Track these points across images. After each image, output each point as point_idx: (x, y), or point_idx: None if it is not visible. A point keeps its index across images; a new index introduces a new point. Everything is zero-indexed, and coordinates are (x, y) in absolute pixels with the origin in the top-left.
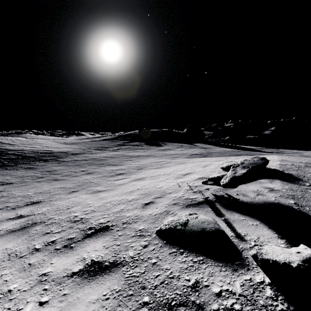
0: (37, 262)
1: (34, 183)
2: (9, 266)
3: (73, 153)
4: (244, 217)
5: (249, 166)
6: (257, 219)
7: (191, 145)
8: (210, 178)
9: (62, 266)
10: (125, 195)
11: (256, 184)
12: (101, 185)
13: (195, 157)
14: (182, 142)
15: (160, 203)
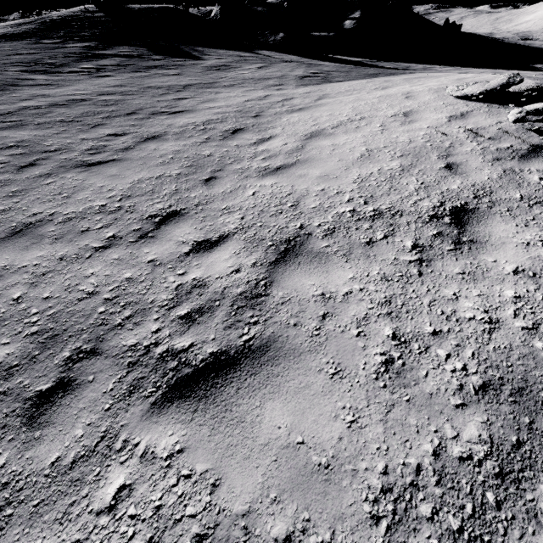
0: (468, 268)
1: (42, 181)
2: (434, 286)
3: None
4: None
5: None
6: None
7: (259, 55)
8: (531, 111)
9: (517, 258)
10: (366, 163)
11: None
12: (245, 159)
13: (313, 83)
14: (230, 47)
15: (470, 163)
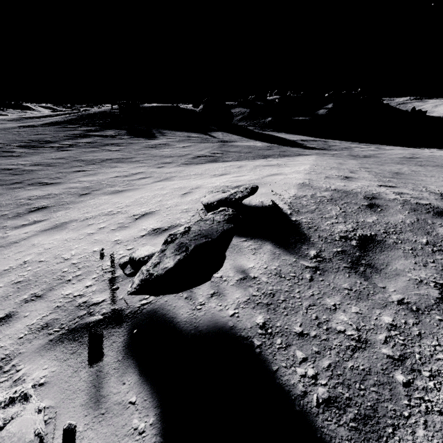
0: None
1: None
2: None
3: None
4: (138, 391)
5: (190, 245)
6: (158, 402)
7: (205, 136)
8: (131, 258)
9: None
10: None
11: (229, 258)
12: None
13: (199, 162)
14: (194, 130)
15: (20, 322)
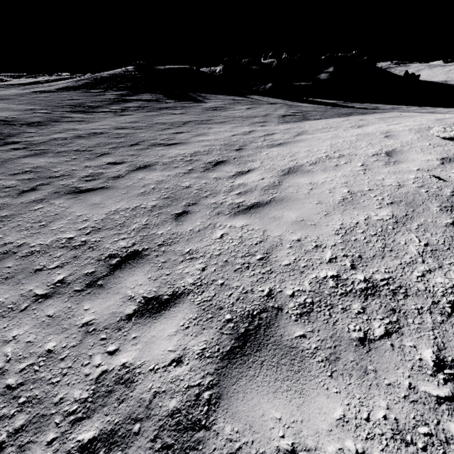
0: None
1: (32, 206)
2: None
3: (29, 123)
4: None
5: None
6: None
7: (250, 99)
8: None
9: None
10: (349, 209)
11: None
12: (221, 193)
13: (293, 120)
14: (228, 93)
15: None
